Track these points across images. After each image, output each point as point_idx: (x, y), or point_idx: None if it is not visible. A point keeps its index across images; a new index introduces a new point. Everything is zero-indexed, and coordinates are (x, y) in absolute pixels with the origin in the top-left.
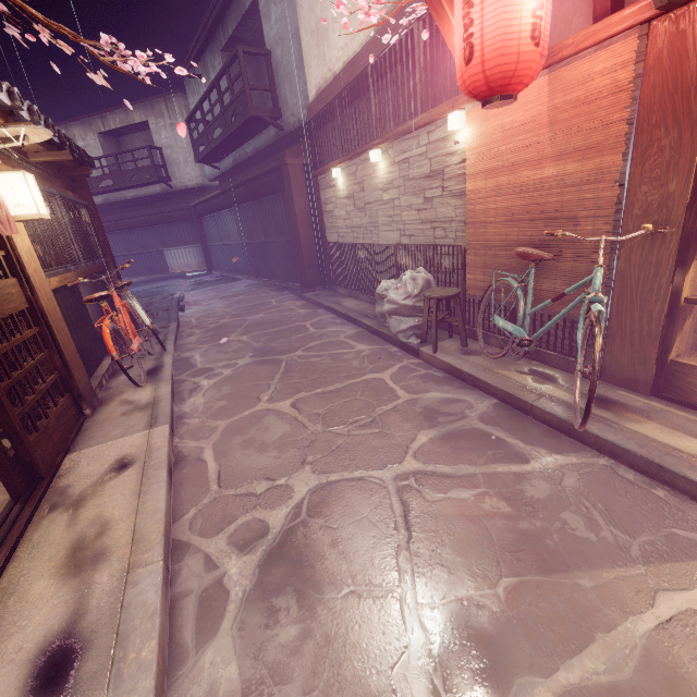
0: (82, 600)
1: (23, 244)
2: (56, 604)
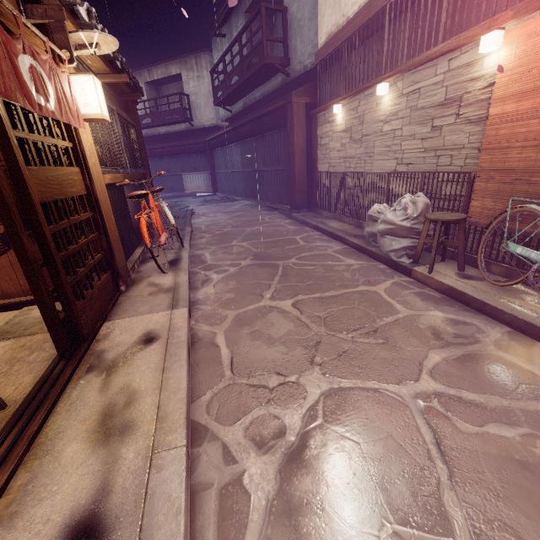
0: (108, 475)
1: (87, 140)
2: (84, 474)
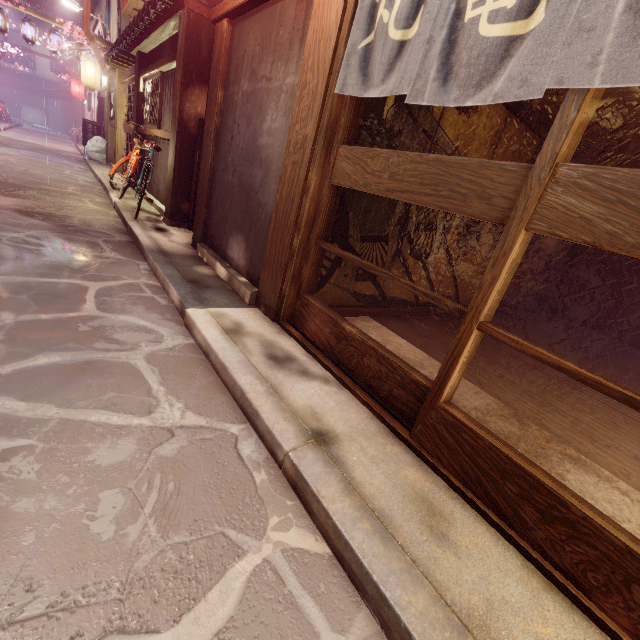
0: None
1: None
2: None
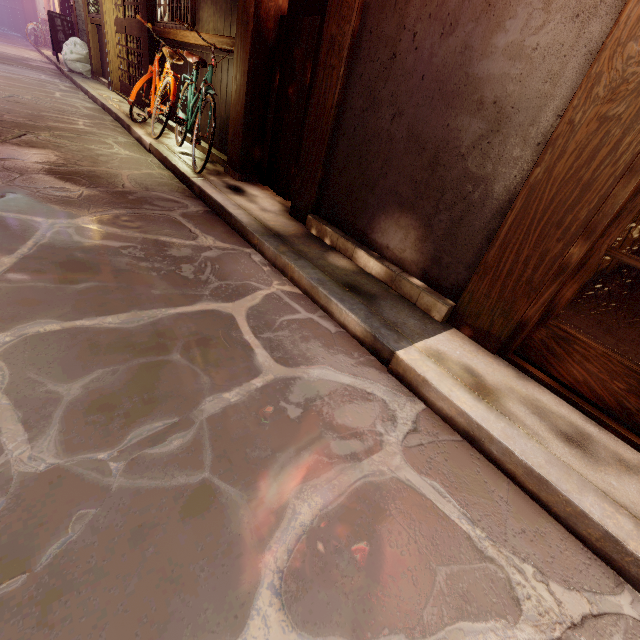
0: None
1: None
2: None
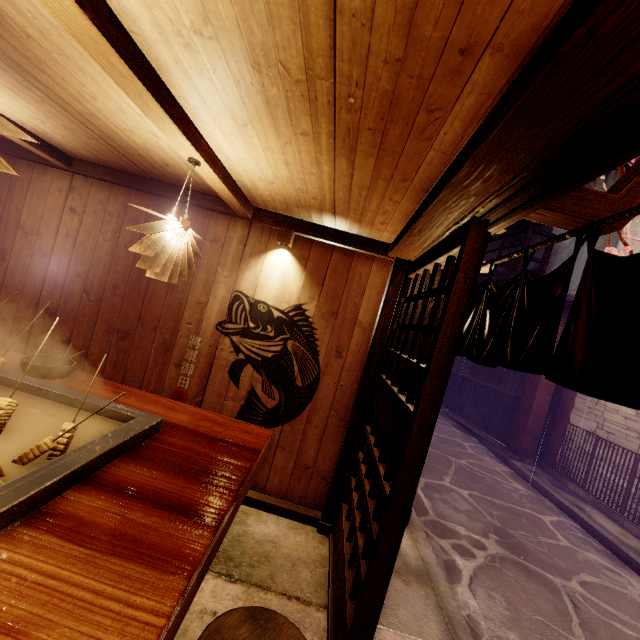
0: None
1: None
2: None
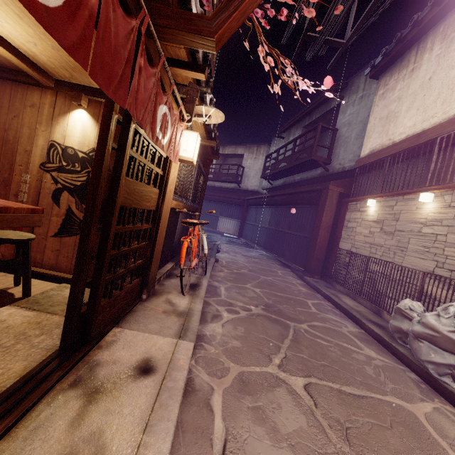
0: None
1: (173, 173)
2: None
